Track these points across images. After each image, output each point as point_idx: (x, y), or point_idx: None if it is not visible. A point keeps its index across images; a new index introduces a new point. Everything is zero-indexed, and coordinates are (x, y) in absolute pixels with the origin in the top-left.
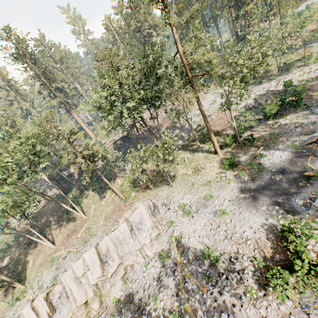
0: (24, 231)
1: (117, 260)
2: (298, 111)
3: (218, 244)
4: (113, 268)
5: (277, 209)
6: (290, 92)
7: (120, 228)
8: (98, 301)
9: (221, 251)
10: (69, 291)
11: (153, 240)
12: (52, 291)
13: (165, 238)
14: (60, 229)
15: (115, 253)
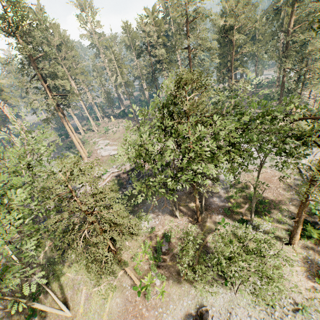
0: None
1: None
2: None
3: None
4: None
5: None
6: None
7: None
8: None
9: None
10: None
11: None
12: None
13: None
14: None
15: None
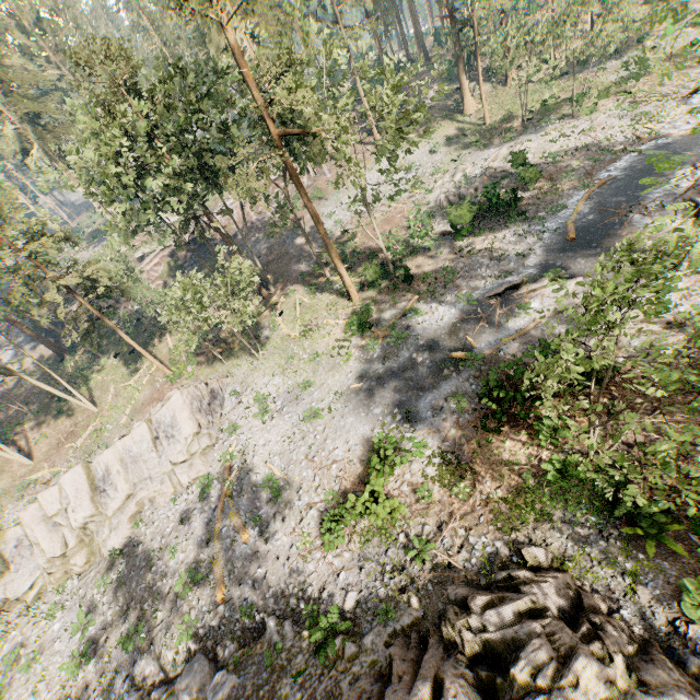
0: None
1: (124, 489)
2: (511, 225)
3: (292, 467)
4: (115, 501)
5: (395, 413)
6: (519, 178)
7: (135, 434)
8: (86, 554)
9: (291, 479)
10: (34, 538)
11: (195, 457)
12: (5, 538)
13: (218, 455)
14: (45, 429)
15: (120, 477)
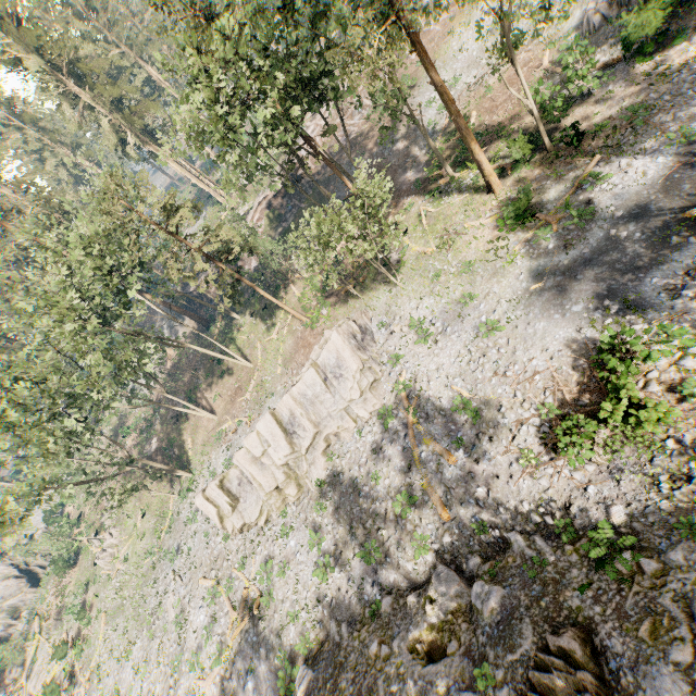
0: (163, 399)
1: (310, 429)
2: None
3: (480, 386)
4: (306, 440)
5: (605, 306)
6: None
7: (305, 379)
8: (295, 486)
9: (484, 398)
10: (250, 476)
11: (366, 391)
12: (227, 478)
13: (387, 387)
14: (216, 389)
15: (304, 418)
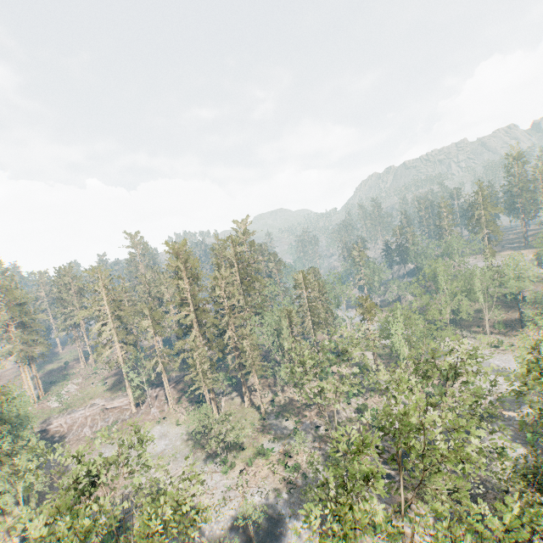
0: None
1: None
2: None
3: None
4: None
5: None
6: None
7: None
8: None
9: None
10: None
11: None
12: None
13: None
14: None
15: None
